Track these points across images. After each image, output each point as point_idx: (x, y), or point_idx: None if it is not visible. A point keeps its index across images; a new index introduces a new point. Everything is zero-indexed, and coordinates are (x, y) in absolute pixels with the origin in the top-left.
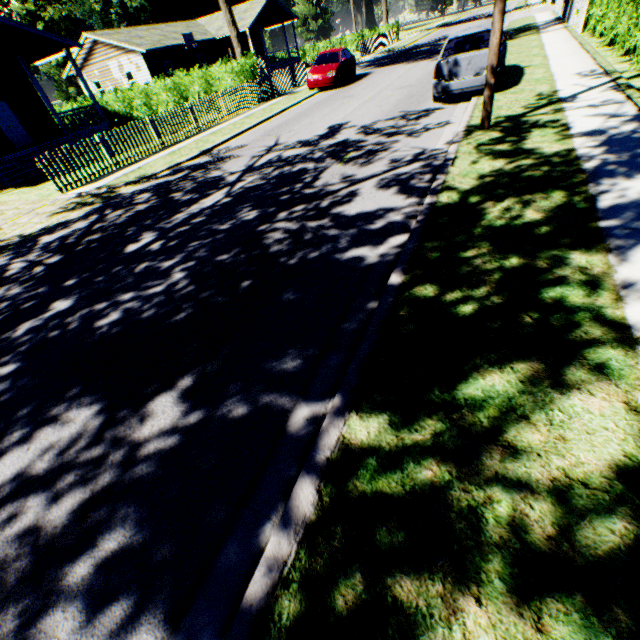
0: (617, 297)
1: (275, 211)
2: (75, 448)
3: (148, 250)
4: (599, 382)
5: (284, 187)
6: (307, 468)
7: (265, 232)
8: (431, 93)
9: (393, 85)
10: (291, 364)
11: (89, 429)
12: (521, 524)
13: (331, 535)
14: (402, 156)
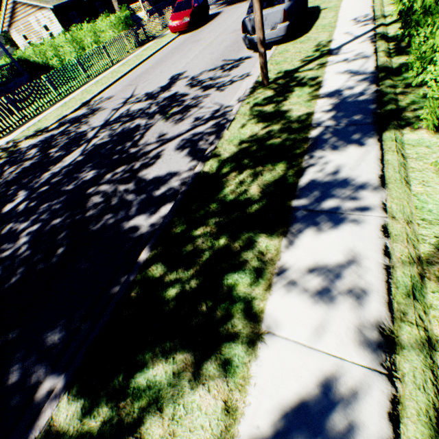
0: (268, 287)
1: (104, 172)
2: None
3: (16, 210)
4: (219, 378)
5: (119, 145)
6: None
7: (91, 195)
8: None
9: (230, 28)
10: (58, 335)
11: None
12: None
13: None
14: (205, 113)
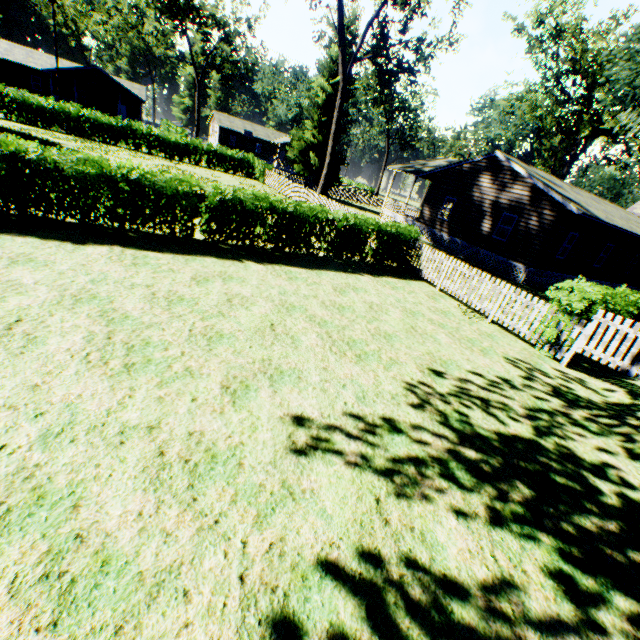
0: None
1: None
2: None
3: None
4: None
5: None
6: None
7: None
8: None
9: None
10: None
11: None
12: None
13: None
14: None
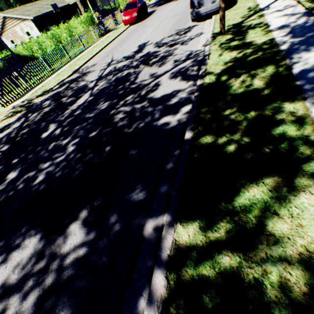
0: None
1: (117, 101)
2: (30, 263)
3: (53, 135)
4: None
5: (120, 86)
6: (158, 263)
7: (114, 115)
8: (190, 17)
9: (169, 15)
10: (139, 195)
11: (36, 250)
12: (286, 286)
13: (178, 306)
14: (180, 57)
